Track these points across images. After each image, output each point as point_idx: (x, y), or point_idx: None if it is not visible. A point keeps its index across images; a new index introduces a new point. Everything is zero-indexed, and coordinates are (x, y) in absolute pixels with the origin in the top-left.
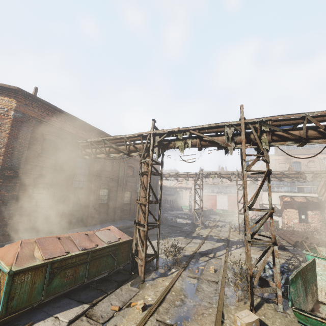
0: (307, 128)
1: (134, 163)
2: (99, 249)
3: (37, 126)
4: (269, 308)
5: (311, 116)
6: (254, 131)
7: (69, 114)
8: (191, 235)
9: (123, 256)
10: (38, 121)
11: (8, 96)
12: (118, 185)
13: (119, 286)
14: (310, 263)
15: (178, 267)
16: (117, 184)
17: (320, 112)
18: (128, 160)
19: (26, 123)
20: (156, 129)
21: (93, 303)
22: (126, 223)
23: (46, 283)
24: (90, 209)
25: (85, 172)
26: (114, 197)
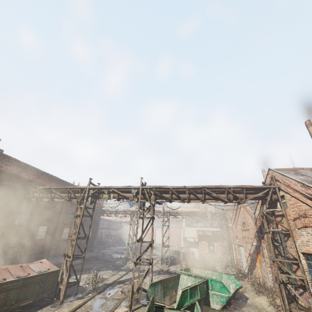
0: (173, 193)
1: None
2: (30, 277)
3: None
4: (143, 309)
5: (173, 188)
6: (146, 193)
7: (25, 163)
8: (121, 268)
9: (49, 284)
10: None
11: None
12: (59, 222)
13: (41, 308)
14: (174, 276)
15: (95, 292)
16: (58, 220)
17: (175, 187)
18: None
19: None
20: (92, 184)
21: None
22: (59, 259)
23: None
24: (25, 245)
25: (28, 210)
26: (52, 234)
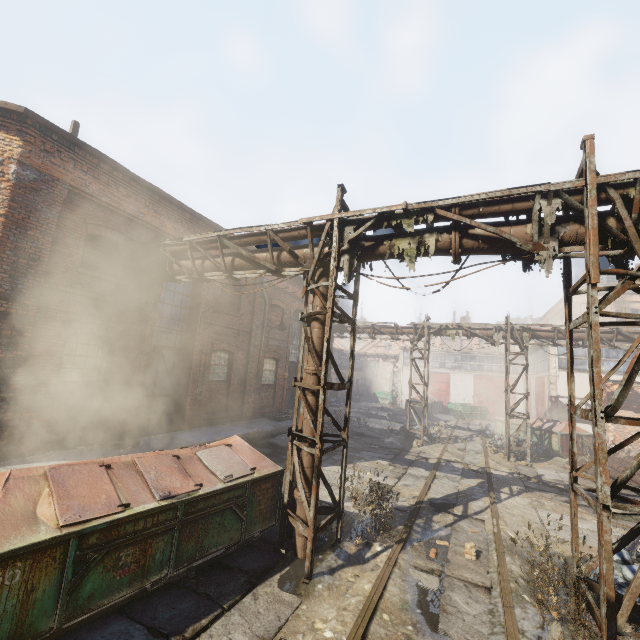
0: None
1: (285, 299)
2: (205, 497)
3: (74, 203)
4: None
5: None
6: (623, 206)
7: (145, 181)
8: (404, 456)
9: (261, 510)
10: (76, 194)
11: (3, 127)
12: (251, 345)
13: (251, 587)
14: None
15: (387, 538)
16: (249, 342)
17: None
18: (271, 293)
19: (45, 195)
20: (346, 211)
21: (187, 639)
22: (265, 426)
23: (64, 589)
24: (190, 393)
25: (180, 314)
26: (241, 371)
